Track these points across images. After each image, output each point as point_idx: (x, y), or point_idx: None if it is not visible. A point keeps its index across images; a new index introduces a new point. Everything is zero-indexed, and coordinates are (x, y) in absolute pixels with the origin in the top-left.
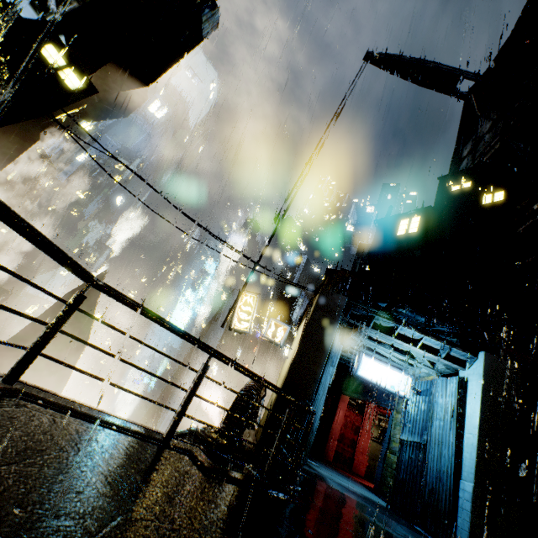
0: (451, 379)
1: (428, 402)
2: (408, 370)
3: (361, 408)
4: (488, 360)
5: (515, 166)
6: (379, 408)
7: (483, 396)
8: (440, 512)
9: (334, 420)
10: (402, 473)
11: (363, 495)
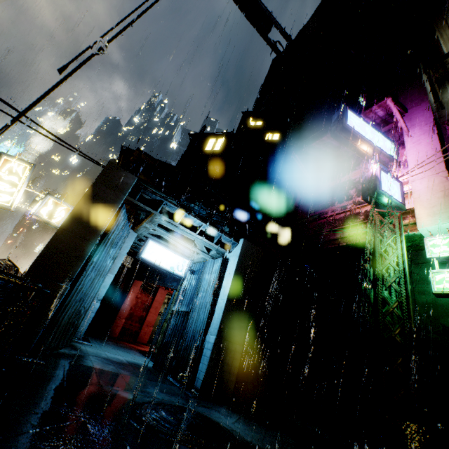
0: (218, 260)
1: (198, 279)
2: (192, 257)
3: (153, 290)
4: (245, 245)
5: (289, 119)
6: (168, 290)
7: (236, 271)
8: (188, 362)
9: (125, 302)
10: (168, 337)
11: (129, 362)
